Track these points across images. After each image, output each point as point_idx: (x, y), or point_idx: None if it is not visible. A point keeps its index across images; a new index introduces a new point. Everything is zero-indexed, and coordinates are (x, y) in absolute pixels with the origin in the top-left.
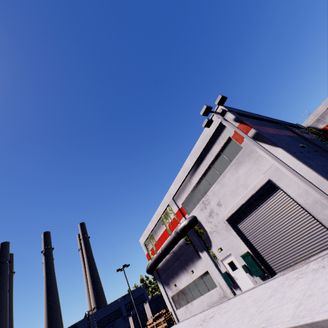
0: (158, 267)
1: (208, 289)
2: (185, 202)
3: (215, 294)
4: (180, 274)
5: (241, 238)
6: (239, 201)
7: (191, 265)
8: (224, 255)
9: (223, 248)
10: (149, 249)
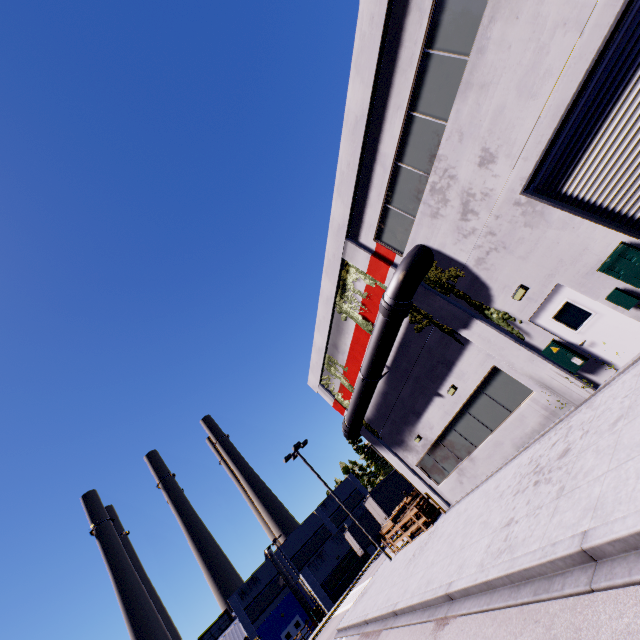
0: (367, 419)
1: (507, 411)
2: (383, 227)
3: (531, 413)
4: (424, 410)
5: (589, 217)
6: (556, 95)
7: (445, 375)
8: (538, 301)
9: (531, 283)
10: (336, 391)
